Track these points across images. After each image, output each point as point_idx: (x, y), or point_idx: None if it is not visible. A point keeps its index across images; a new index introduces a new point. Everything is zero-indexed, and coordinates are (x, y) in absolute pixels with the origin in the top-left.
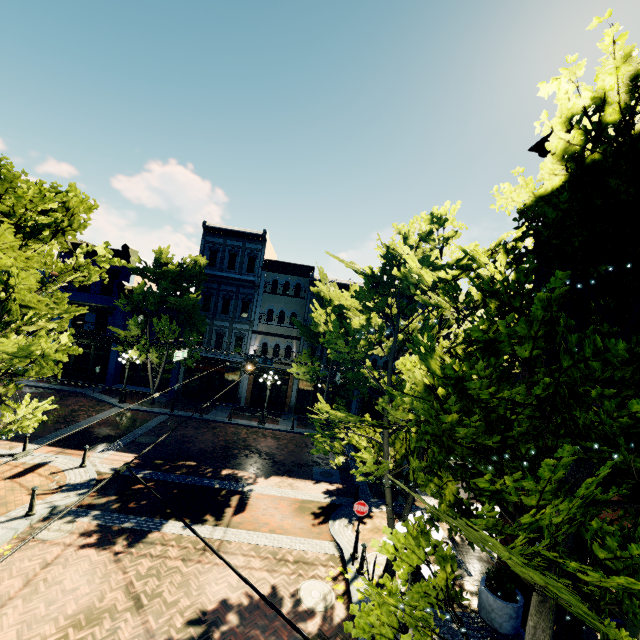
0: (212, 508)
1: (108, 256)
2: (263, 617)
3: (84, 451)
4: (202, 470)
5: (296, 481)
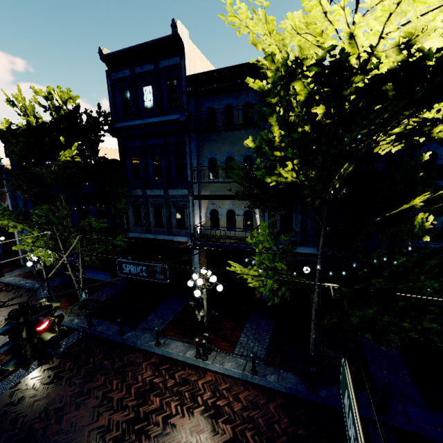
0: None
1: None
2: None
3: None
4: None
5: None
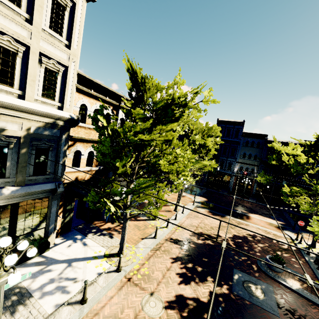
0: (238, 216)
1: (219, 141)
2: (267, 240)
3: (195, 194)
4: (228, 207)
5: (265, 217)
